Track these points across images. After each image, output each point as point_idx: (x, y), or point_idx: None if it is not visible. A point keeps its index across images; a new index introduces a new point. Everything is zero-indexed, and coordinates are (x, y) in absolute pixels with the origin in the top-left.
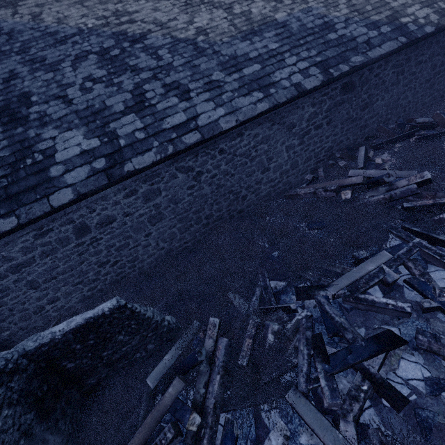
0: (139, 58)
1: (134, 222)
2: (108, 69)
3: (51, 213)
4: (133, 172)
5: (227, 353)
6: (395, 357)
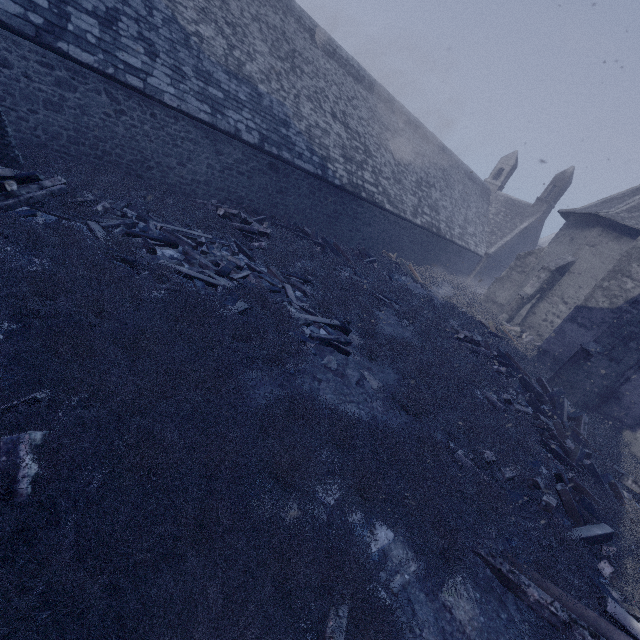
0: None
1: (29, 89)
2: None
3: None
4: (65, 53)
5: (61, 191)
6: (168, 249)
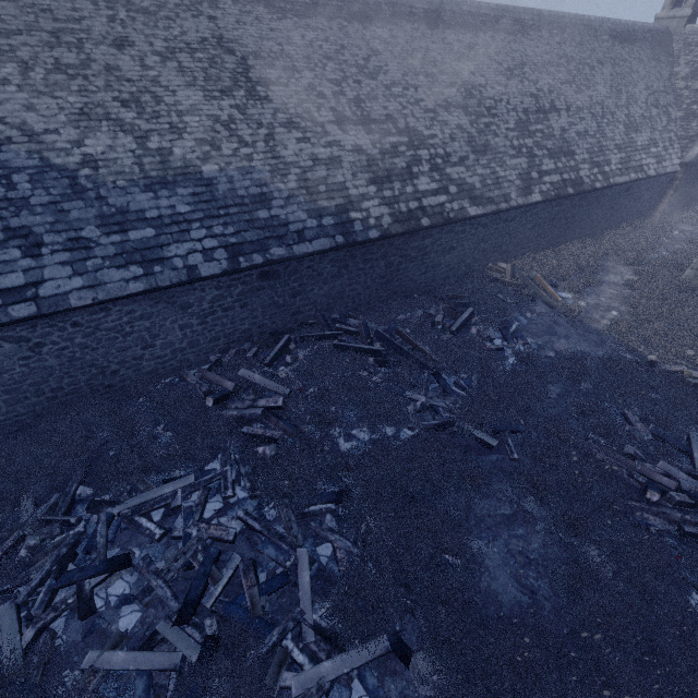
0: None
1: None
2: None
3: None
4: None
5: None
6: (118, 576)
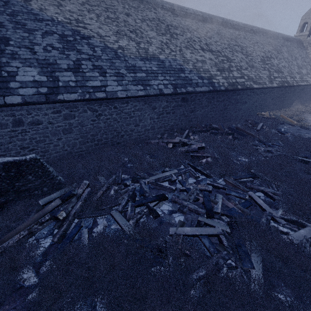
0: (83, 47)
1: (53, 128)
2: (63, 45)
3: (3, 106)
4: (62, 100)
5: (88, 194)
6: (162, 203)
